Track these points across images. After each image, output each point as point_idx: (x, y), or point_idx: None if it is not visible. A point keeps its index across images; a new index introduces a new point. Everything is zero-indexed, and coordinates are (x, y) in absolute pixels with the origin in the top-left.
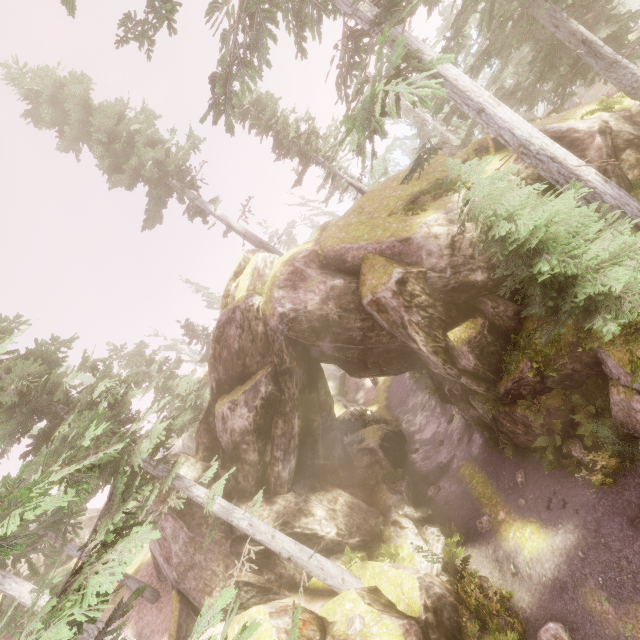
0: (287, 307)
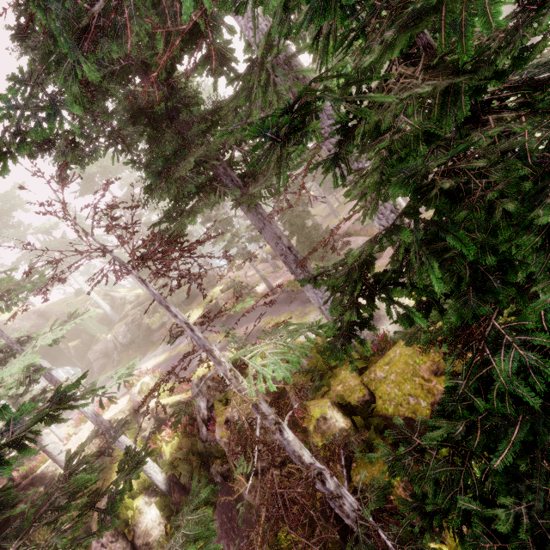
0: (17, 326)
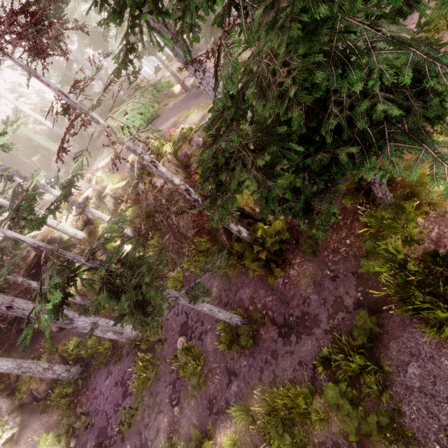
0: None
